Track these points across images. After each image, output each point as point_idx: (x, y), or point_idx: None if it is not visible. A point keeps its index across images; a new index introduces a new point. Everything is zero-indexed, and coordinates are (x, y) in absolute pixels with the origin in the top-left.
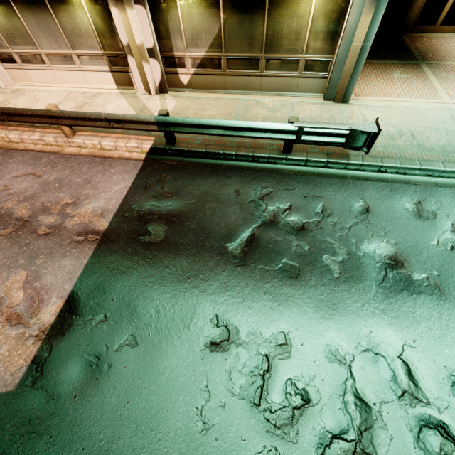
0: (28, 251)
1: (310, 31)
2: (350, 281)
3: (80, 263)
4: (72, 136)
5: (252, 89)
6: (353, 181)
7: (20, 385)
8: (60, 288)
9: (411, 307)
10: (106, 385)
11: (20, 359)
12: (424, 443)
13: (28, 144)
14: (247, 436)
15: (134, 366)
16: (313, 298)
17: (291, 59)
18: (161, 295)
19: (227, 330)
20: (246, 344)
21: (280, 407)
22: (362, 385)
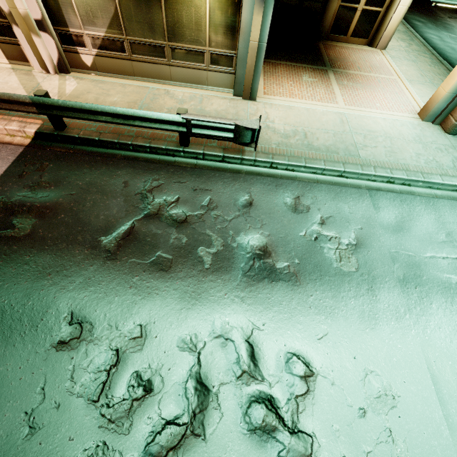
0: None
1: (209, 24)
2: (219, 272)
3: None
4: None
5: (163, 79)
6: (244, 176)
7: None
8: None
9: (269, 293)
10: None
11: None
12: (250, 417)
13: None
14: (77, 435)
15: None
16: (179, 290)
17: (196, 50)
18: (12, 294)
19: (81, 327)
20: (98, 340)
21: (119, 400)
22: (207, 370)
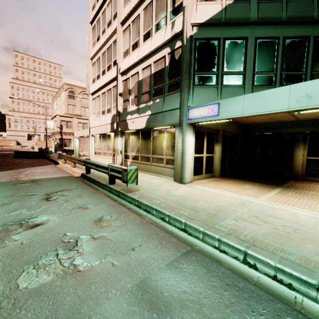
0: (1, 177)
1: (166, 146)
2: (0, 219)
3: None
4: (73, 167)
5: (148, 171)
6: (112, 201)
7: None
8: None
9: None
10: None
11: None
12: None
13: (65, 168)
14: None
15: None
16: None
17: (161, 158)
18: None
19: None
20: None
21: None
22: None
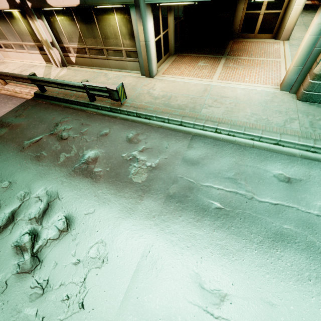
0: None
1: (121, 34)
2: (62, 166)
3: None
4: (4, 84)
5: (106, 67)
6: (115, 119)
7: None
8: None
9: (78, 183)
10: None
11: None
12: (20, 240)
13: None
14: None
15: None
16: (38, 171)
17: (118, 50)
18: None
19: None
20: None
21: None
22: (20, 211)
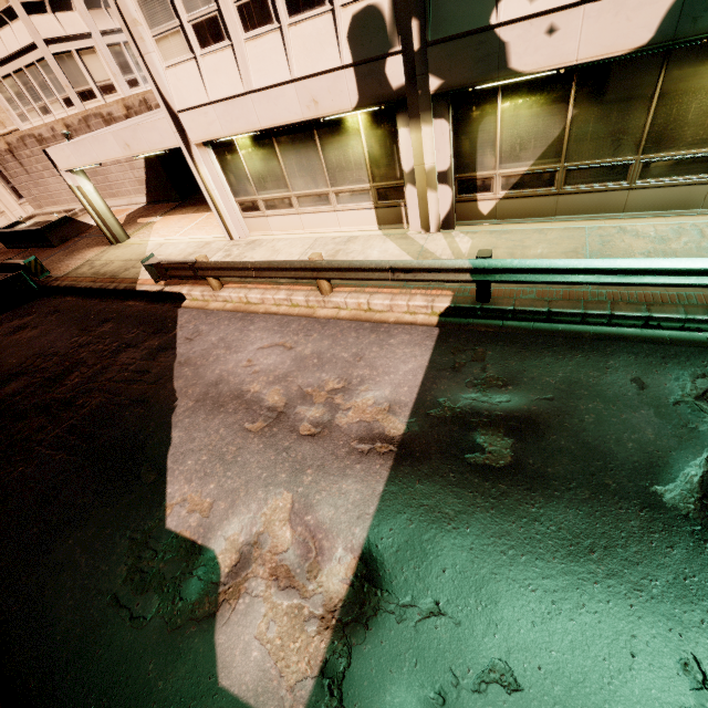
0: (289, 459)
1: None
2: None
3: (372, 490)
4: (329, 293)
5: (607, 211)
6: None
7: None
8: (347, 531)
9: None
10: None
11: (300, 659)
12: None
13: (270, 306)
14: None
15: None
16: None
17: (696, 156)
18: (541, 579)
19: None
20: None
21: None
22: None
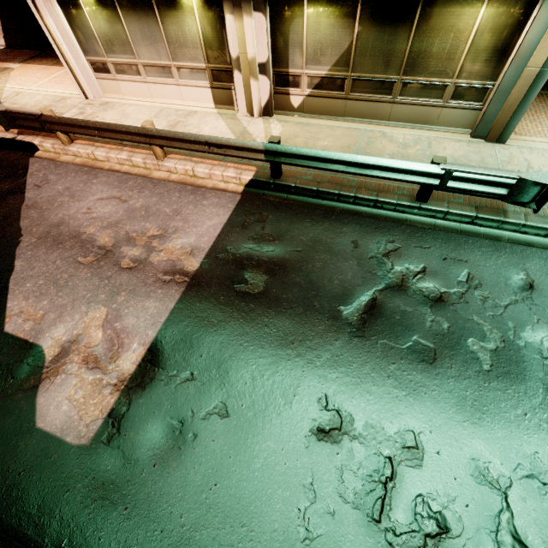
0: (109, 285)
1: (468, 50)
2: (507, 379)
3: (166, 307)
4: (163, 158)
5: (378, 118)
6: (511, 246)
7: (94, 440)
8: (143, 333)
9: None
10: (191, 459)
11: (96, 409)
12: None
13: (114, 164)
14: None
15: (223, 441)
16: (454, 394)
17: (436, 84)
18: (258, 359)
19: (339, 416)
20: (363, 438)
21: (407, 529)
22: (524, 524)
